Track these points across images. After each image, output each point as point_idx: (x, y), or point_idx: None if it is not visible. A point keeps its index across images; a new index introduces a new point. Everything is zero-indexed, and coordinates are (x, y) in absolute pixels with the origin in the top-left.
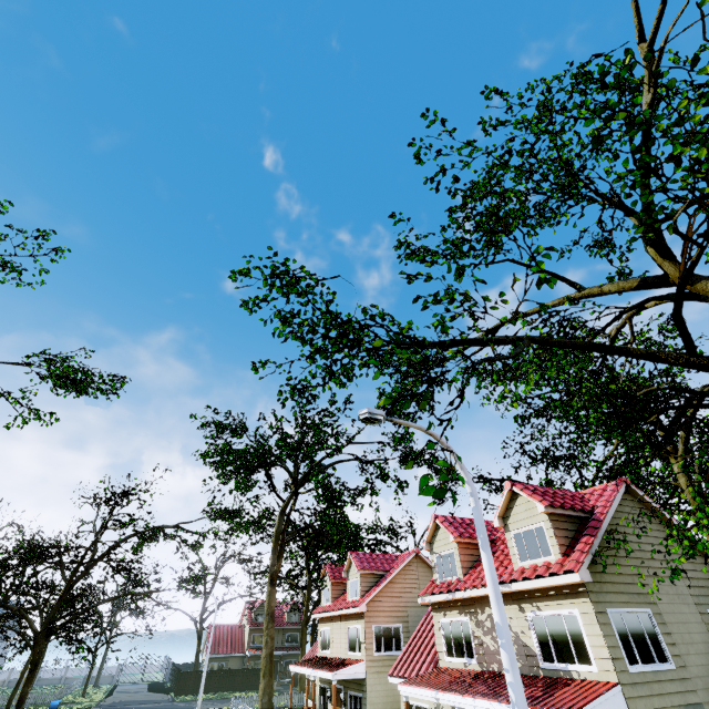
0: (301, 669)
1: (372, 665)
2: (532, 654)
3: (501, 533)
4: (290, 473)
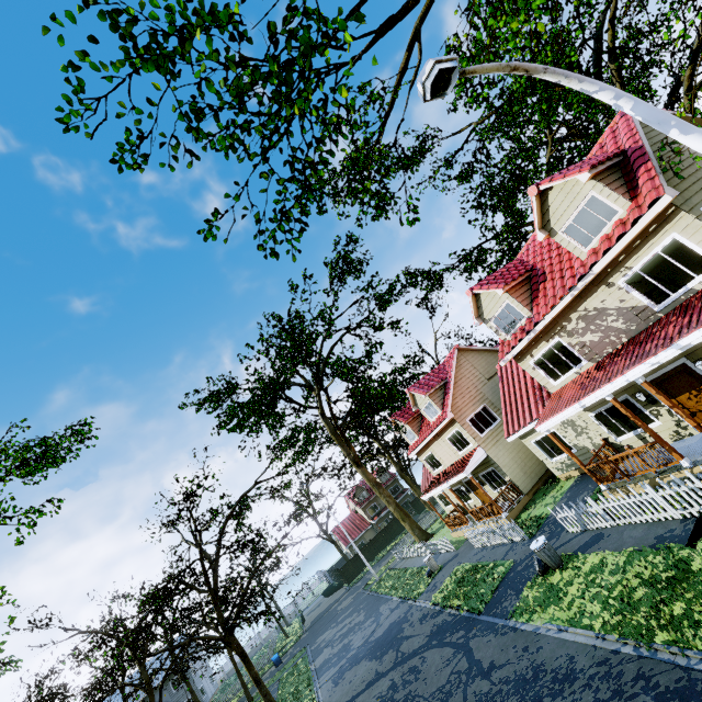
0: (434, 492)
1: (486, 444)
2: (642, 309)
3: (533, 259)
4: (303, 385)
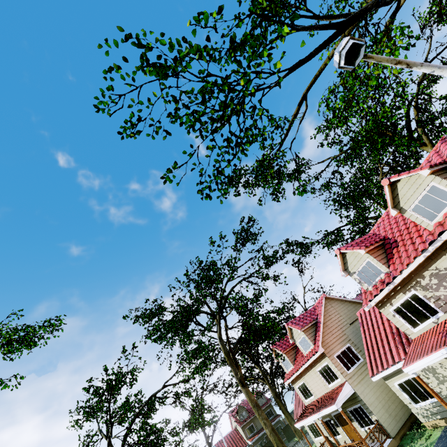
0: (306, 420)
1: (352, 380)
2: None
3: (384, 232)
4: (209, 313)
